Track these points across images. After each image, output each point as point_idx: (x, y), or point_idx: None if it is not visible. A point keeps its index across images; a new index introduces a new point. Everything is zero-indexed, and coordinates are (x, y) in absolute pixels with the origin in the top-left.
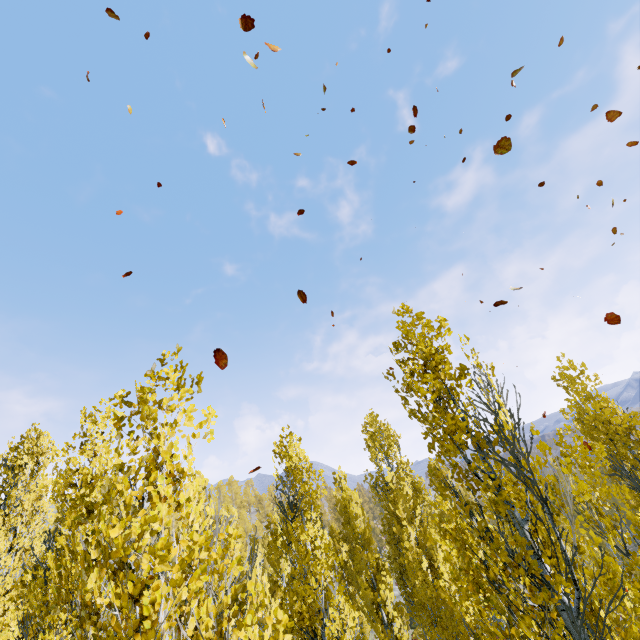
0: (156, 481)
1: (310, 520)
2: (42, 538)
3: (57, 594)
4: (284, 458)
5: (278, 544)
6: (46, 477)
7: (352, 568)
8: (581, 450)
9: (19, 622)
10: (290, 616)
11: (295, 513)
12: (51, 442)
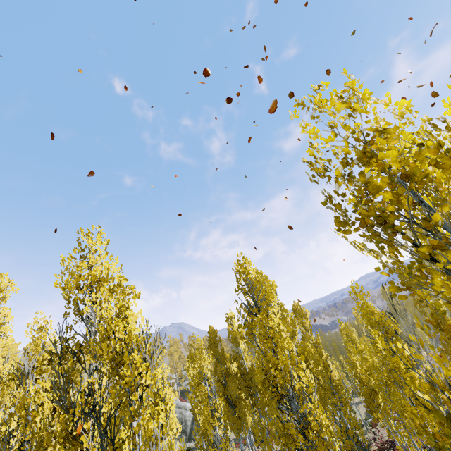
0: (430, 120)
1: (214, 344)
2: (2, 359)
3: (337, 221)
4: (244, 273)
5: (202, 356)
6: (7, 308)
7: (240, 378)
8: None
9: (54, 386)
10: (261, 381)
11: (258, 310)
12: (9, 282)
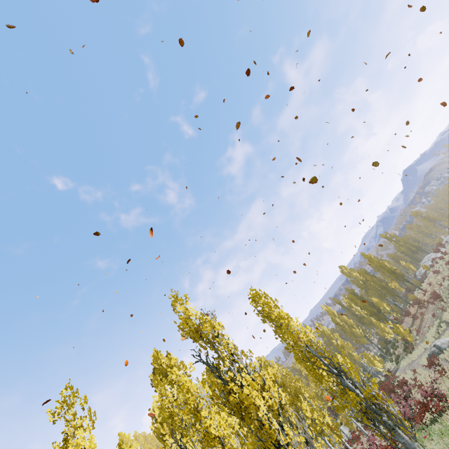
0: None
1: None
2: None
3: None
4: None
5: None
6: None
7: None
8: (73, 396)
9: None
10: None
11: None
12: None
